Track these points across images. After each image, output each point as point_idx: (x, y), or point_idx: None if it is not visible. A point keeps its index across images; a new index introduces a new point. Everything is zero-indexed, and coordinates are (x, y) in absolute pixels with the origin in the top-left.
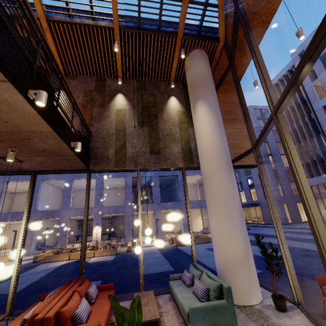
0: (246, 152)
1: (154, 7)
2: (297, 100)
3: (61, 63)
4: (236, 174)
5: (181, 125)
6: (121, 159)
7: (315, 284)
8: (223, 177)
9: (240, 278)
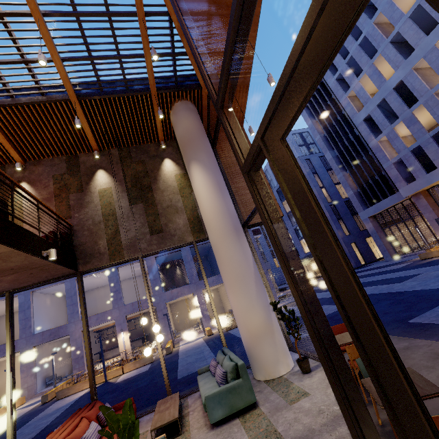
0: (253, 211)
1: (113, 69)
2: (336, 116)
3: (15, 150)
4: (291, 220)
5: (182, 191)
6: (117, 249)
7: None
8: (231, 245)
9: (265, 351)
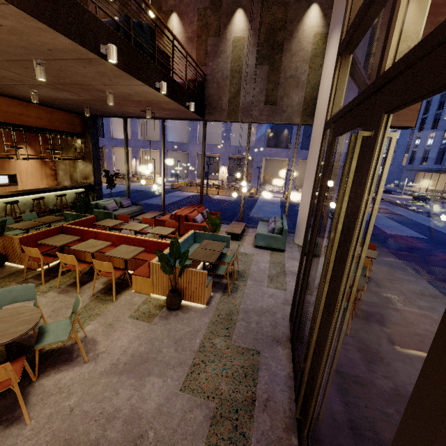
0: None
1: None
2: None
3: None
4: None
5: (314, 60)
6: (234, 109)
7: (384, 255)
8: None
9: None
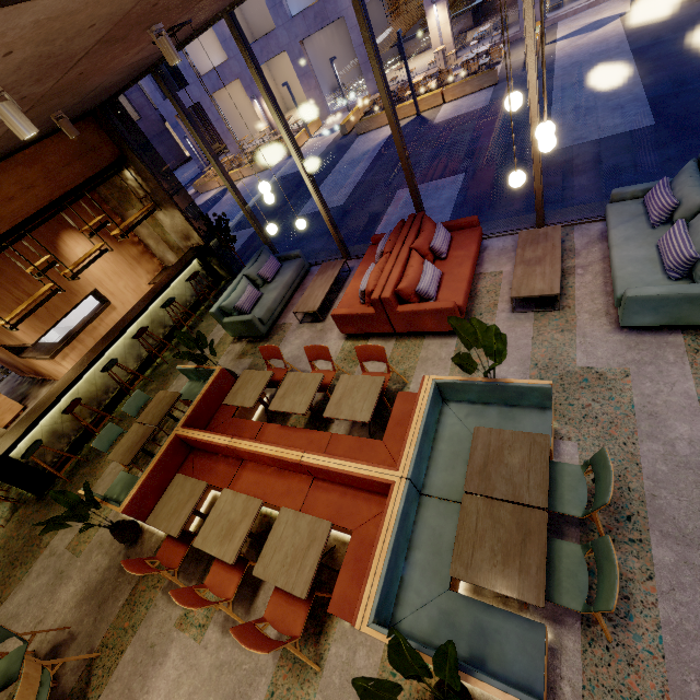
0: None
1: None
2: None
3: None
4: None
5: None
6: None
7: None
8: None
9: None
